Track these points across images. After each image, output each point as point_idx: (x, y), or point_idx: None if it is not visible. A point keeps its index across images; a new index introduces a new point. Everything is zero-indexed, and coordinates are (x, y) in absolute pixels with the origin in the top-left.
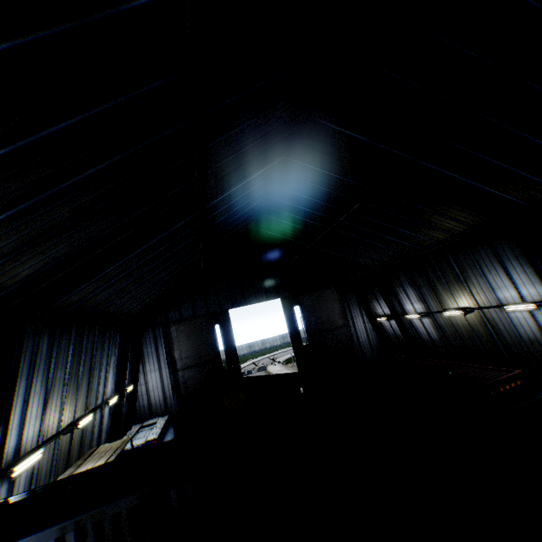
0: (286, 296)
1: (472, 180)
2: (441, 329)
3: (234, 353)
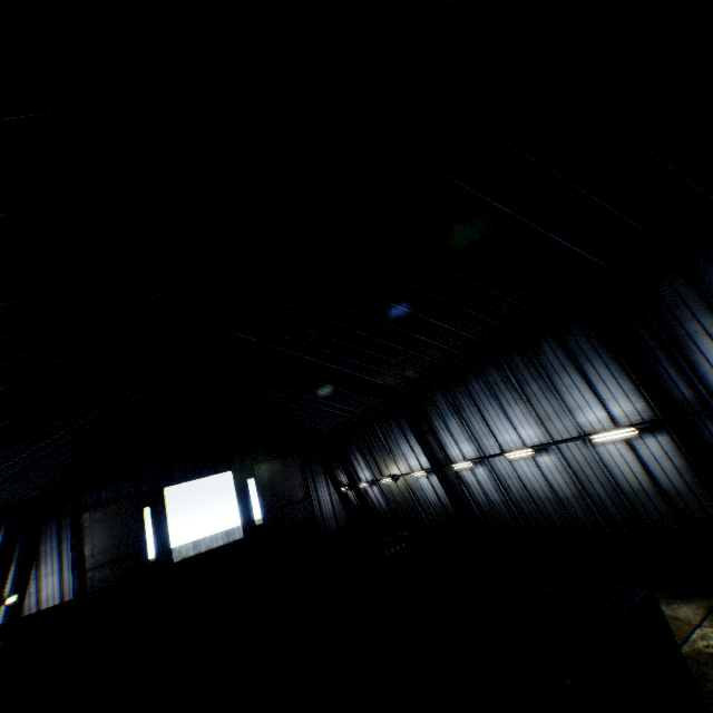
0: (239, 468)
1: (352, 371)
2: (386, 497)
3: (166, 542)
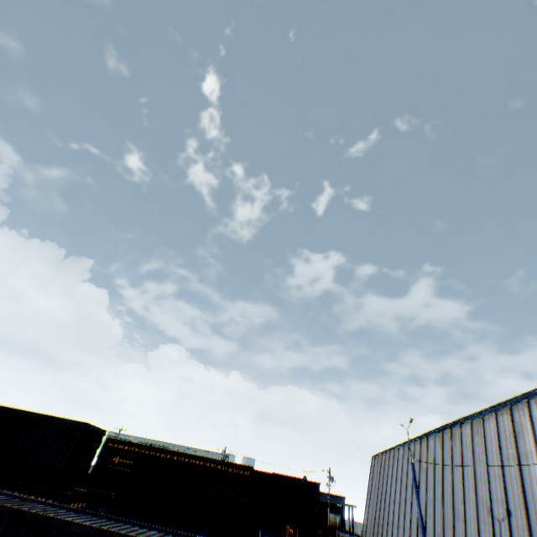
0: None
1: None
2: None
3: None
